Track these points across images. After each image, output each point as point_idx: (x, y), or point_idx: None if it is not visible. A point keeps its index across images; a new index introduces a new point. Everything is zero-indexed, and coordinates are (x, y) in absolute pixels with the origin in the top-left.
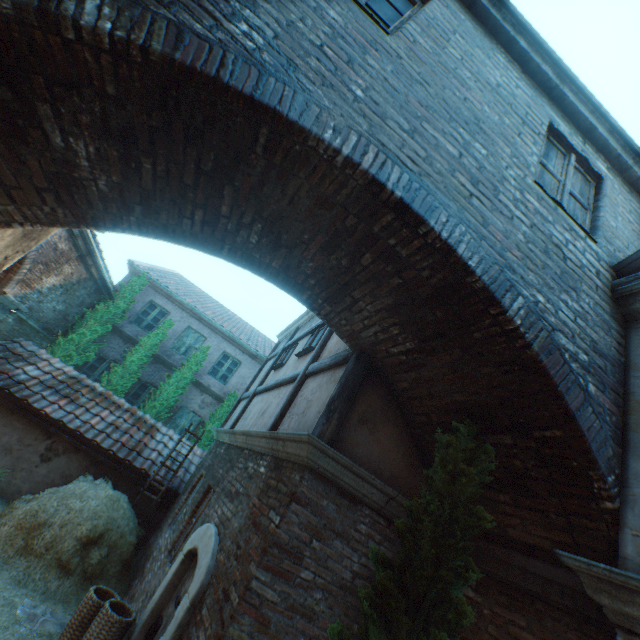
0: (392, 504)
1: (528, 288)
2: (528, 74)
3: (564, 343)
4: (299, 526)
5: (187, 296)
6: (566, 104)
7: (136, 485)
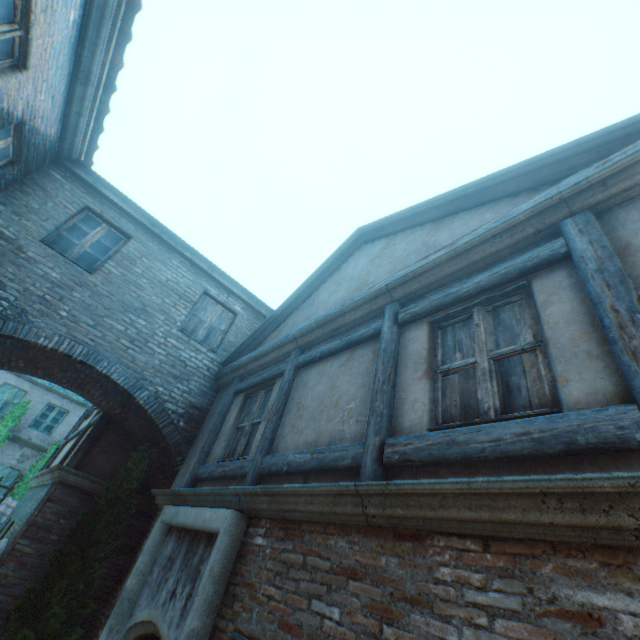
0: None
1: (155, 385)
2: (196, 266)
3: (171, 406)
4: (52, 513)
5: None
6: (217, 280)
7: None
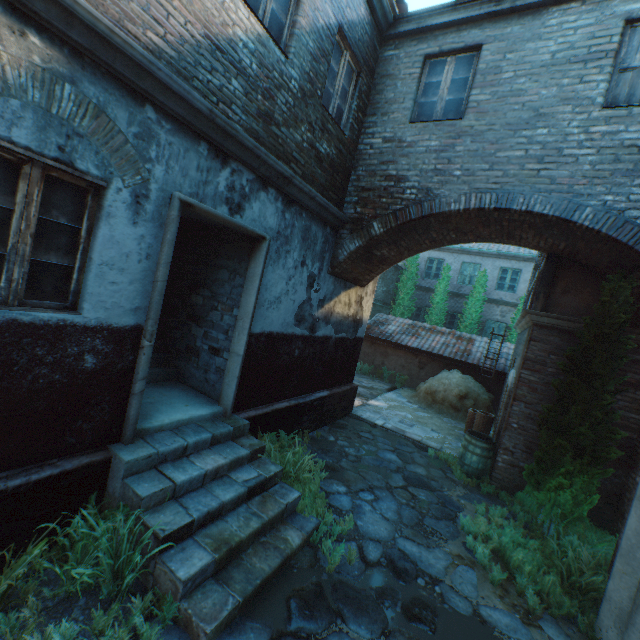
0: None
1: (595, 198)
2: None
3: (635, 215)
4: (538, 351)
5: None
6: None
7: (475, 373)
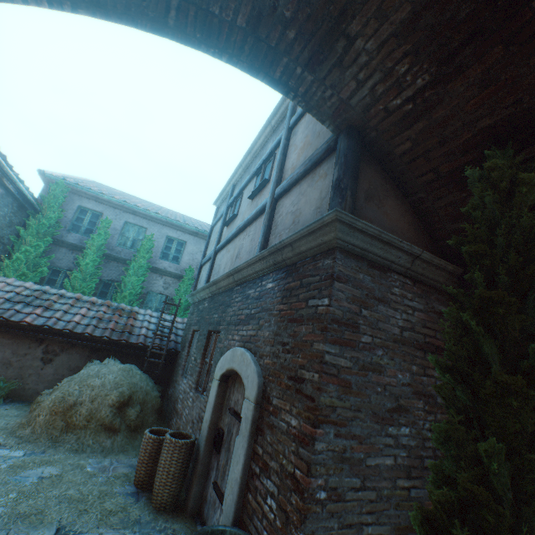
0: (416, 264)
1: None
2: None
3: None
4: (347, 301)
5: (112, 195)
6: None
7: (139, 358)
